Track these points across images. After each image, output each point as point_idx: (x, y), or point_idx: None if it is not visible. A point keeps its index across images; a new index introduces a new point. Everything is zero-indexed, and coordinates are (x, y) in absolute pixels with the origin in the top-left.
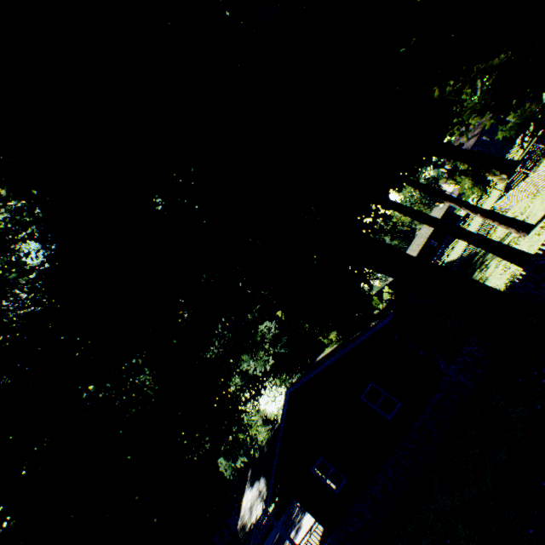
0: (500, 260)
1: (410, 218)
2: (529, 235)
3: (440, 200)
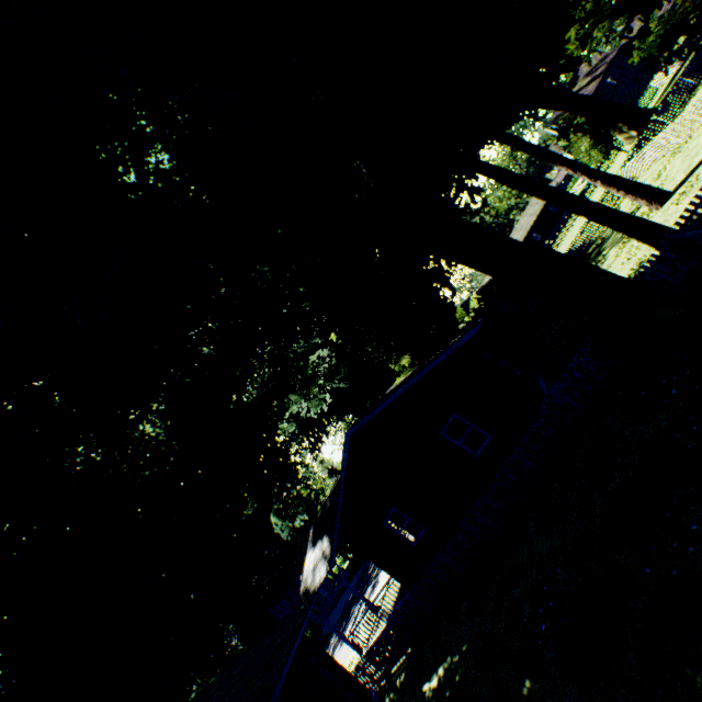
0: (622, 246)
1: (507, 186)
2: (663, 207)
3: (548, 164)
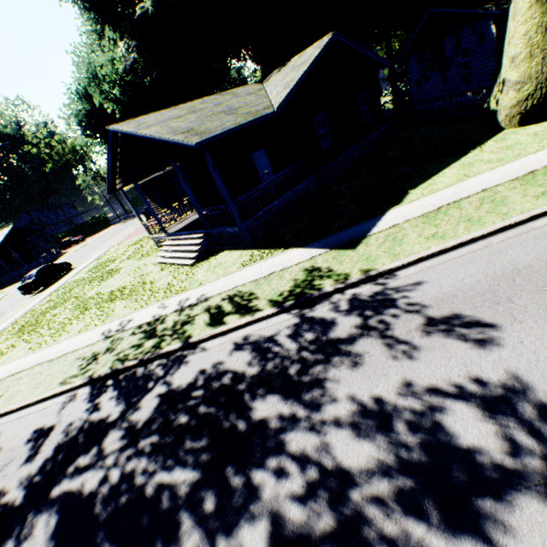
0: None
1: None
2: None
3: None
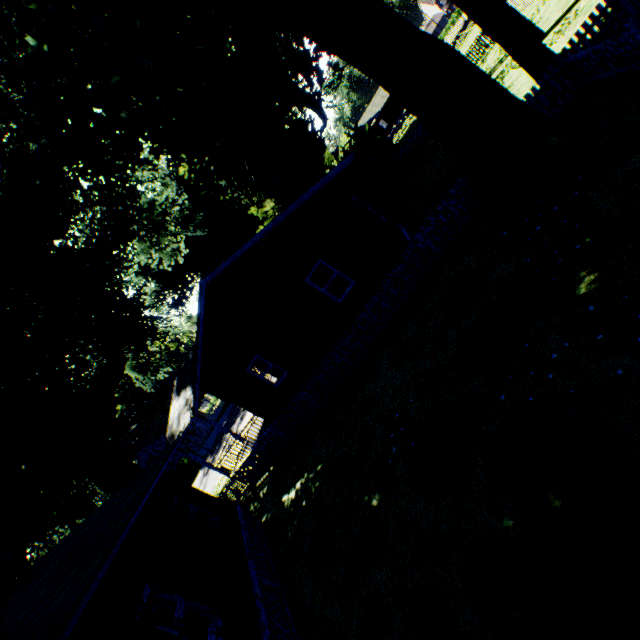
0: None
1: None
2: None
3: None
